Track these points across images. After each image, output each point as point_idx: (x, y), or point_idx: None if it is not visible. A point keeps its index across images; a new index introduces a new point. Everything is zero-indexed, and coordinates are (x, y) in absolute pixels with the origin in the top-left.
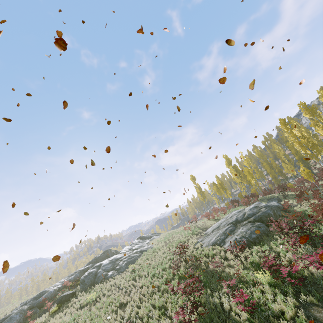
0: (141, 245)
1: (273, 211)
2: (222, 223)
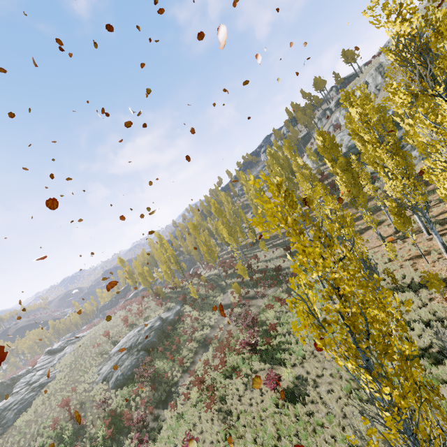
0: (44, 370)
1: (157, 336)
2: (122, 347)
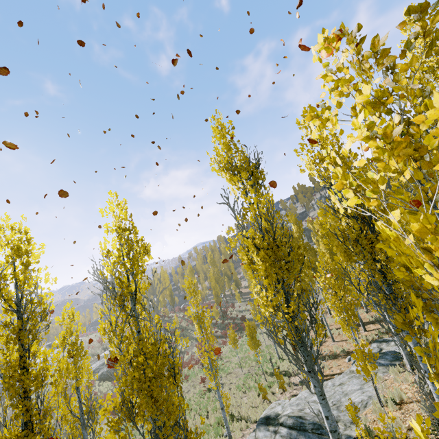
0: None
1: None
2: None
